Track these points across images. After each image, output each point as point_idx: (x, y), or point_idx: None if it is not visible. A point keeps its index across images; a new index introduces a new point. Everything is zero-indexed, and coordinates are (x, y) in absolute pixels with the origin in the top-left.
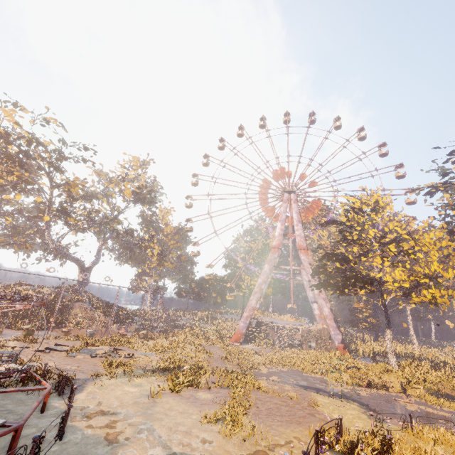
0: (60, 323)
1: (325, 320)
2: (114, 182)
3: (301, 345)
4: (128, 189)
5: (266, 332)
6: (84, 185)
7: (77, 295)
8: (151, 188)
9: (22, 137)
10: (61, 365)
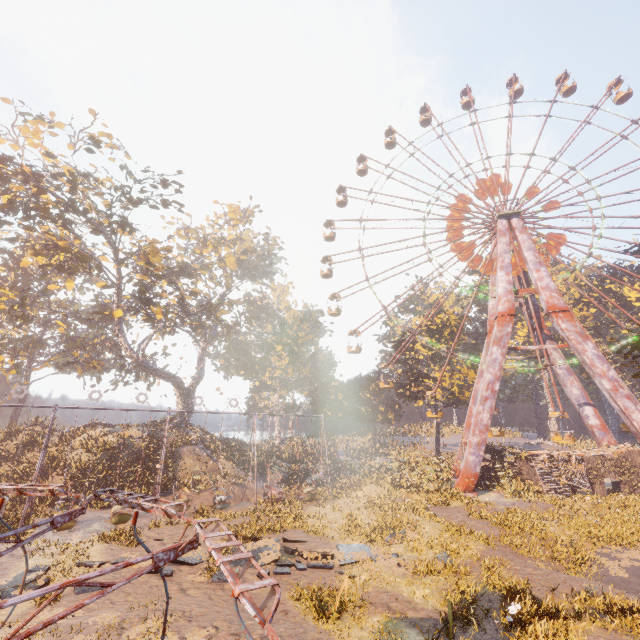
0: (166, 487)
1: (637, 436)
2: (211, 243)
3: (591, 487)
4: (230, 255)
5: (514, 467)
6: (170, 250)
7: (181, 433)
8: (264, 251)
9: (59, 174)
10: (222, 639)
